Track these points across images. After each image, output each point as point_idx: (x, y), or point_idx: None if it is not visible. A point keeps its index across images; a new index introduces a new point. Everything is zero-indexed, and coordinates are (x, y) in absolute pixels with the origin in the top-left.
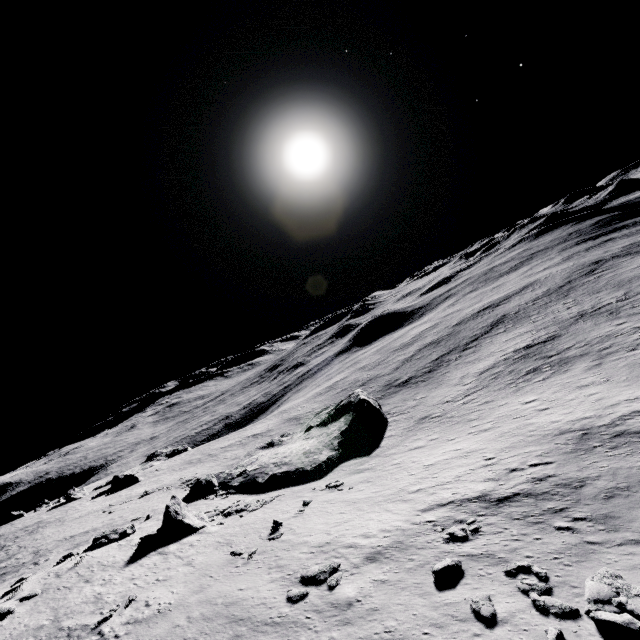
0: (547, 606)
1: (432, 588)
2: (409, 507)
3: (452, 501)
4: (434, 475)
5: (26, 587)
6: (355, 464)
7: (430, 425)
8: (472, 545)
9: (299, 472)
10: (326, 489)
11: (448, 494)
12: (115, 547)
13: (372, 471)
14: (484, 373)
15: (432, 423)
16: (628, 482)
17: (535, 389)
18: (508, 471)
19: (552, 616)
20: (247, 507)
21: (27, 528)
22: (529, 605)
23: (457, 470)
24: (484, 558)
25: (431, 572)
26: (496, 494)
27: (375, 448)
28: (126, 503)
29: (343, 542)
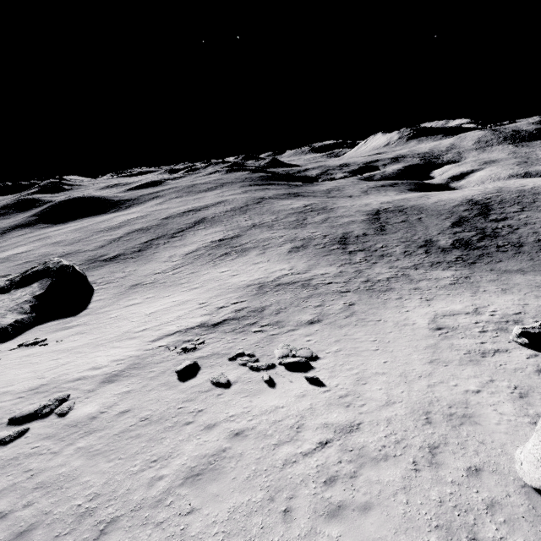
0: (259, 367)
1: (177, 382)
2: (138, 341)
3: (178, 331)
4: (157, 318)
5: None
6: (58, 324)
7: (143, 289)
8: (202, 351)
9: None
10: (20, 348)
11: (174, 327)
12: None
13: (85, 325)
14: (189, 254)
15: (145, 288)
16: (285, 305)
17: (227, 265)
18: (218, 308)
19: (262, 371)
20: None
21: None
22: (248, 370)
23: (178, 313)
24: (212, 356)
25: (173, 374)
26: (212, 322)
27: (82, 310)
28: None
29: (67, 379)
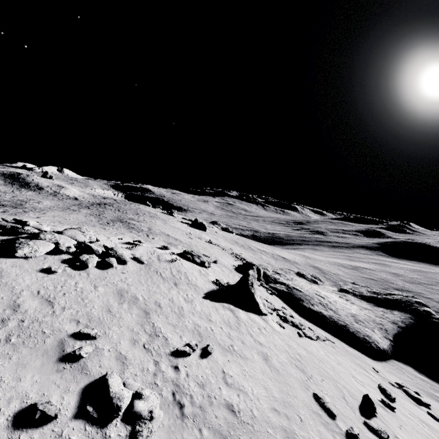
0: None
1: None
2: None
3: None
4: None
5: (139, 249)
6: (423, 380)
7: None
8: None
9: (348, 331)
10: (400, 390)
11: None
12: (197, 270)
13: None
14: None
15: None
16: None
17: None
18: None
19: None
20: (302, 327)
21: (150, 213)
22: None
23: None
24: None
25: None
26: None
27: None
28: (198, 239)
29: None
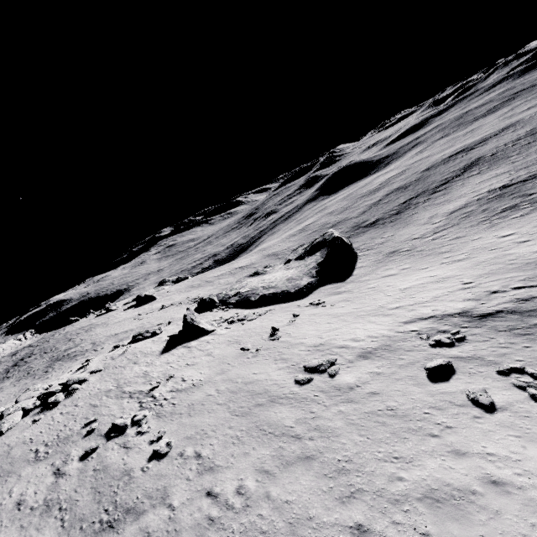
0: None
1: (425, 380)
2: (391, 320)
3: (433, 316)
4: (411, 296)
5: (92, 365)
6: (332, 288)
7: (400, 258)
8: (459, 350)
9: (284, 293)
10: (310, 306)
11: (428, 311)
12: (150, 342)
13: (349, 293)
14: (454, 213)
15: (402, 256)
16: None
17: (512, 224)
18: (489, 293)
19: None
20: (246, 317)
21: (83, 328)
22: (527, 398)
23: (434, 292)
24: (473, 360)
25: (422, 369)
26: (478, 311)
27: (348, 276)
28: (150, 313)
29: (335, 344)
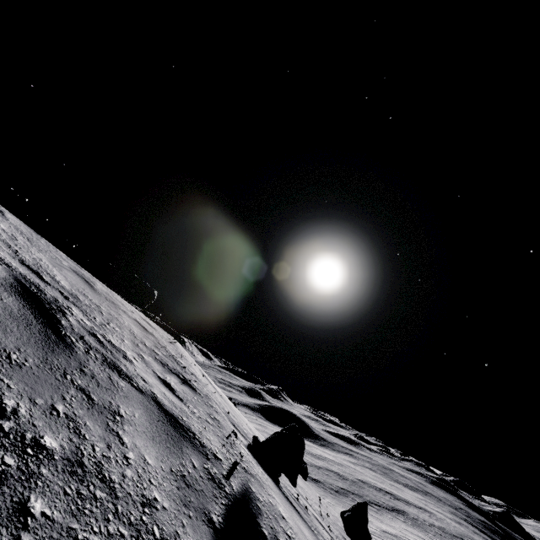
0: None
1: None
2: None
3: None
4: None
5: None
6: None
7: None
8: None
9: None
10: None
11: None
12: None
13: None
14: (387, 533)
15: None
16: None
17: None
18: None
19: None
20: None
21: None
22: None
23: None
24: None
25: None
26: None
27: None
28: None
29: None
